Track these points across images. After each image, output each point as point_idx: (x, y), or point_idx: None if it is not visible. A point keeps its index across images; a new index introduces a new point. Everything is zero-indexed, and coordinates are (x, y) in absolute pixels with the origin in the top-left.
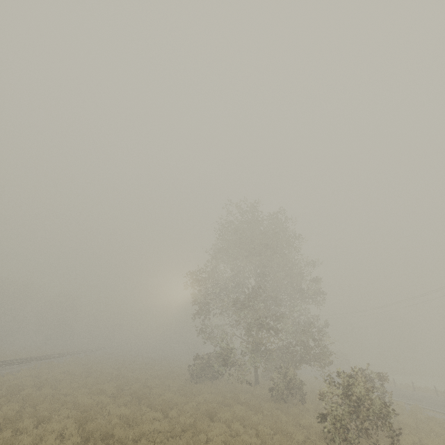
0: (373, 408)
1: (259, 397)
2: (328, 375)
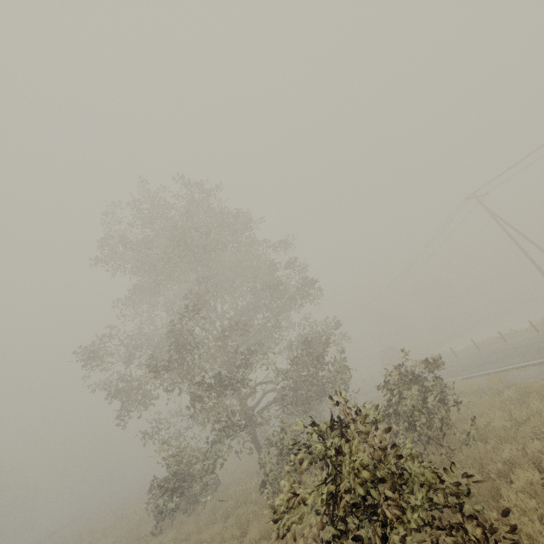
0: (410, 505)
1: (244, 518)
2: (289, 447)
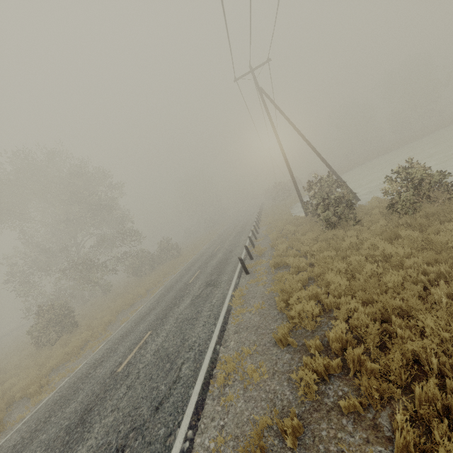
0: None
1: None
2: None
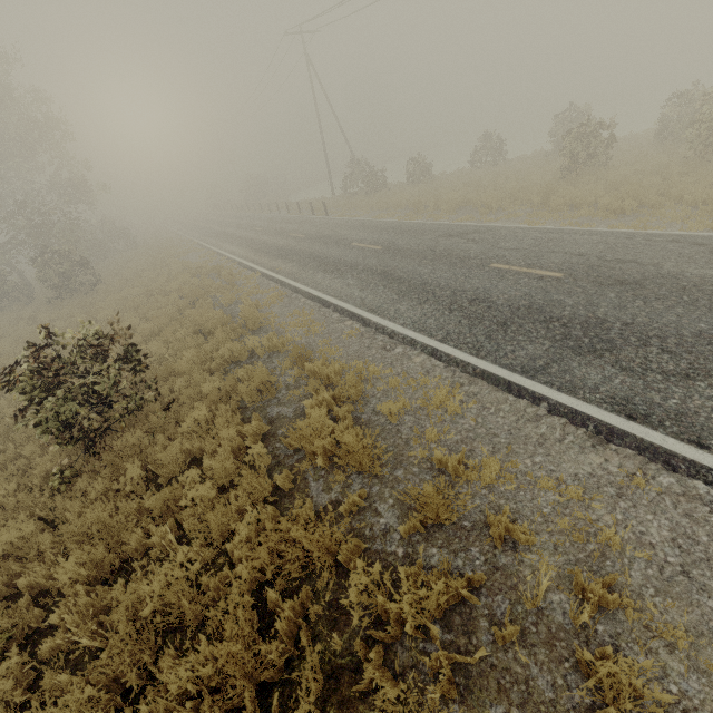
0: None
1: None
2: None
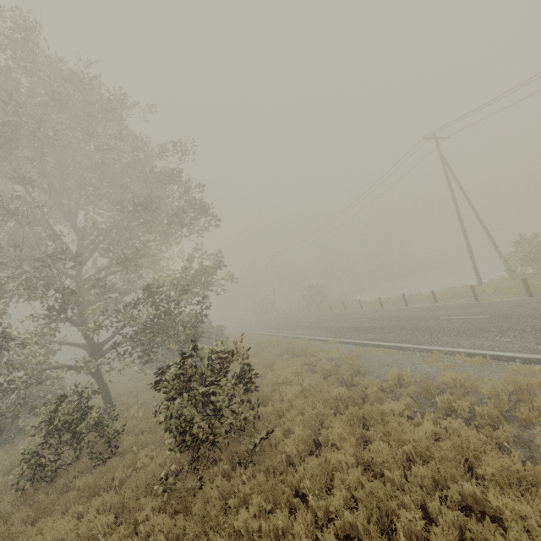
0: None
1: None
2: None
